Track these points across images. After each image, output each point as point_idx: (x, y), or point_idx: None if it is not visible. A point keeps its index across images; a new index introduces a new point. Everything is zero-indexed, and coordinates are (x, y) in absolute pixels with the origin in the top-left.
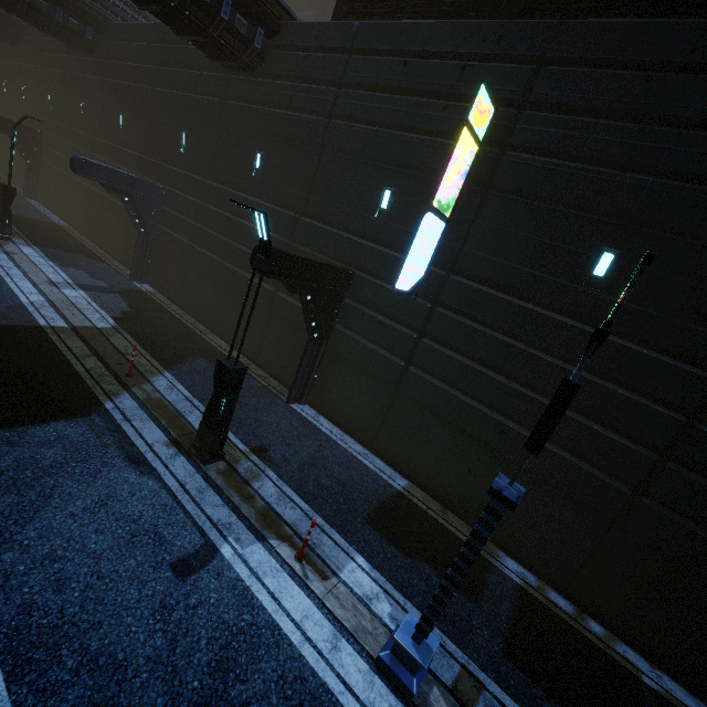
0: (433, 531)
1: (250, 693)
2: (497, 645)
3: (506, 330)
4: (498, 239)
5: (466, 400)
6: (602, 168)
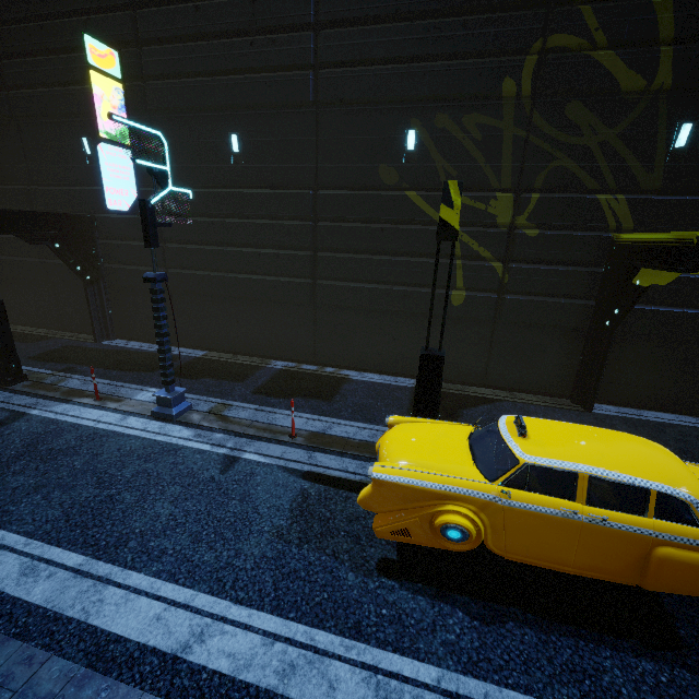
0: (220, 366)
1: (55, 446)
2: (250, 392)
3: (208, 213)
4: (174, 150)
5: (210, 274)
6: (203, 78)
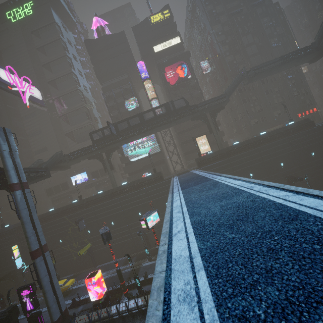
0: None
1: None
2: None
3: None
4: (28, 253)
5: None
6: None
